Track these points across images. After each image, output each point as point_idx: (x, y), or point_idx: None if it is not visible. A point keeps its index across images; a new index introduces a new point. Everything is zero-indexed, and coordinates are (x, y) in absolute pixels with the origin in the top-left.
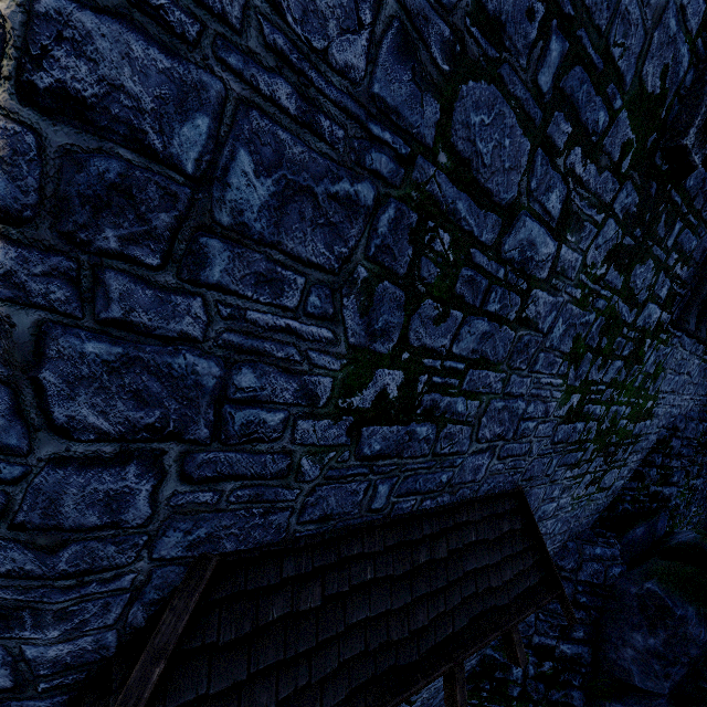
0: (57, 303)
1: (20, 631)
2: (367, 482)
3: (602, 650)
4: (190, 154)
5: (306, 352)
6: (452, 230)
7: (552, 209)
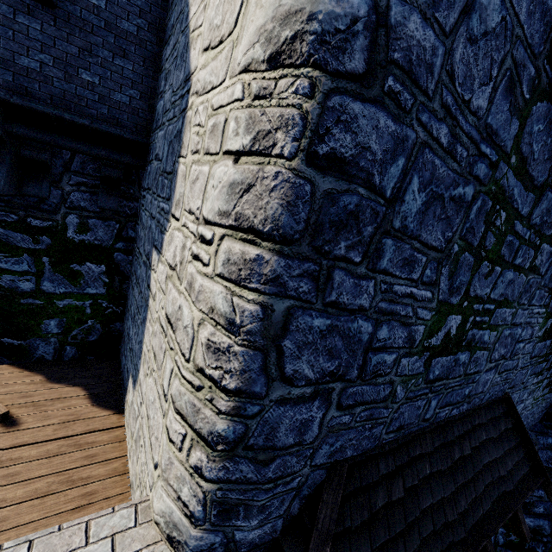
0: (302, 294)
1: (235, 521)
2: (426, 399)
3: None
4: (390, 184)
5: (416, 309)
6: (507, 209)
7: None
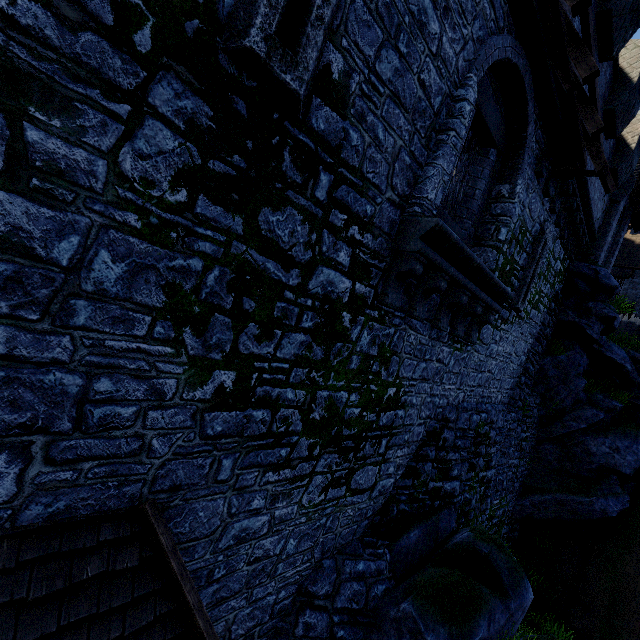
0: None
1: None
2: None
3: None
4: None
5: None
6: None
7: None
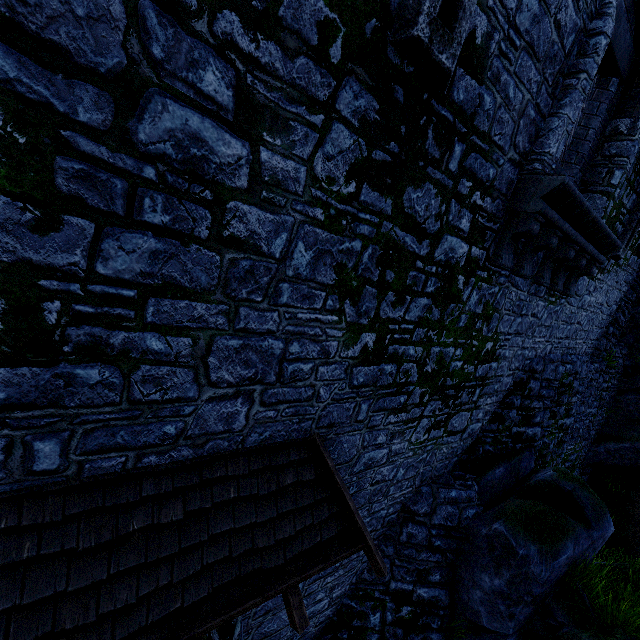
0: None
1: None
2: (3, 439)
3: (457, 591)
4: None
5: None
6: None
7: (217, 94)
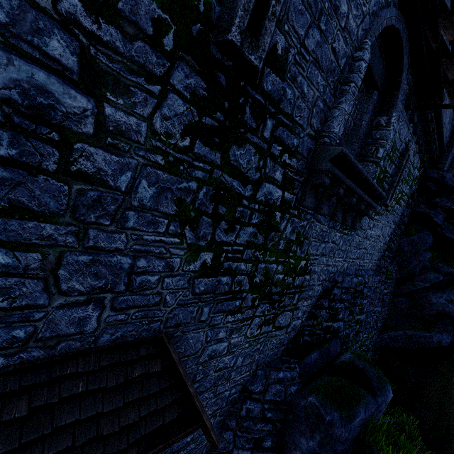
0: None
1: None
2: None
3: (284, 453)
4: None
5: None
6: None
7: (62, 58)
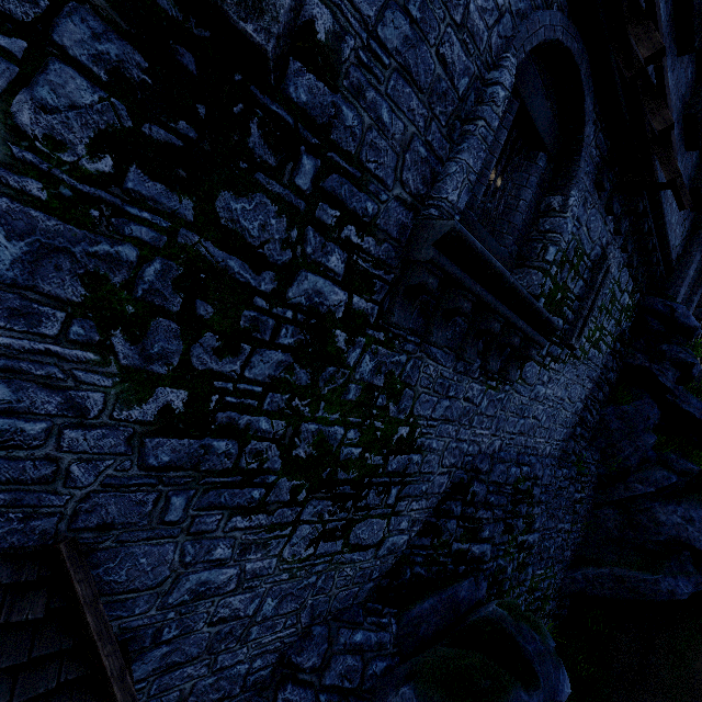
0: None
1: None
2: None
3: None
4: None
5: None
6: None
7: None
